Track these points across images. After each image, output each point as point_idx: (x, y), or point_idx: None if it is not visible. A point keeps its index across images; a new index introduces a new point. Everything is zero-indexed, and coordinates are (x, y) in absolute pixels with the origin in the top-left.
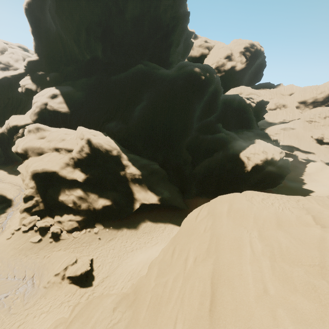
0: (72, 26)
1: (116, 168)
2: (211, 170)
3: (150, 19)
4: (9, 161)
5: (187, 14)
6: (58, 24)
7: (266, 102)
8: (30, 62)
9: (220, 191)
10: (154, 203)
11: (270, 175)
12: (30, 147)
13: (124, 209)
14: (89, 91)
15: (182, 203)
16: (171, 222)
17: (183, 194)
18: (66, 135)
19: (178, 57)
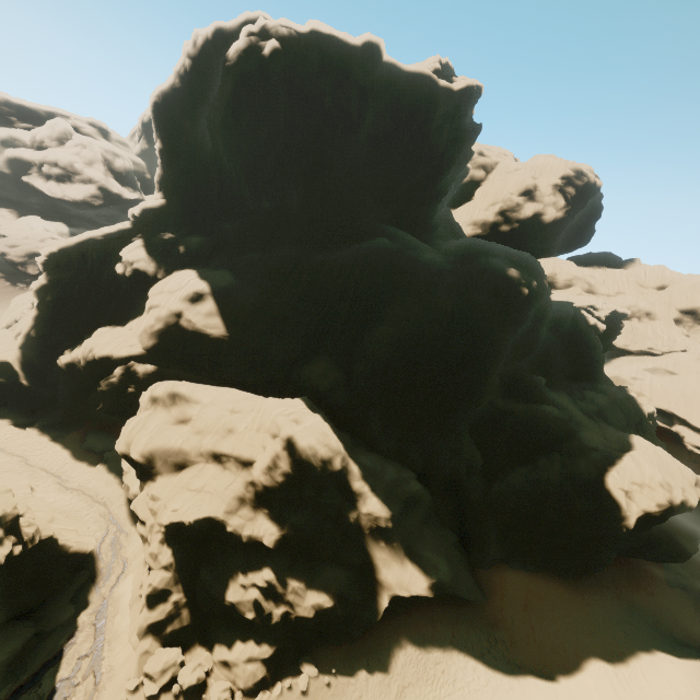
0: (249, 149)
1: (341, 503)
2: (536, 504)
3: (409, 142)
4: (73, 418)
5: (478, 128)
6: (221, 142)
7: (622, 315)
8: (147, 211)
9: (555, 558)
10: (420, 595)
11: (671, 532)
12: (159, 449)
13: (358, 614)
14: (268, 287)
15: (475, 588)
16: (457, 645)
17: (465, 548)
18: (236, 419)
19: (444, 206)
